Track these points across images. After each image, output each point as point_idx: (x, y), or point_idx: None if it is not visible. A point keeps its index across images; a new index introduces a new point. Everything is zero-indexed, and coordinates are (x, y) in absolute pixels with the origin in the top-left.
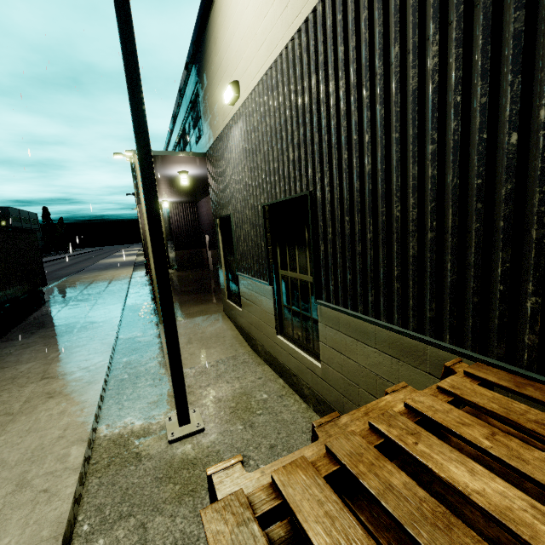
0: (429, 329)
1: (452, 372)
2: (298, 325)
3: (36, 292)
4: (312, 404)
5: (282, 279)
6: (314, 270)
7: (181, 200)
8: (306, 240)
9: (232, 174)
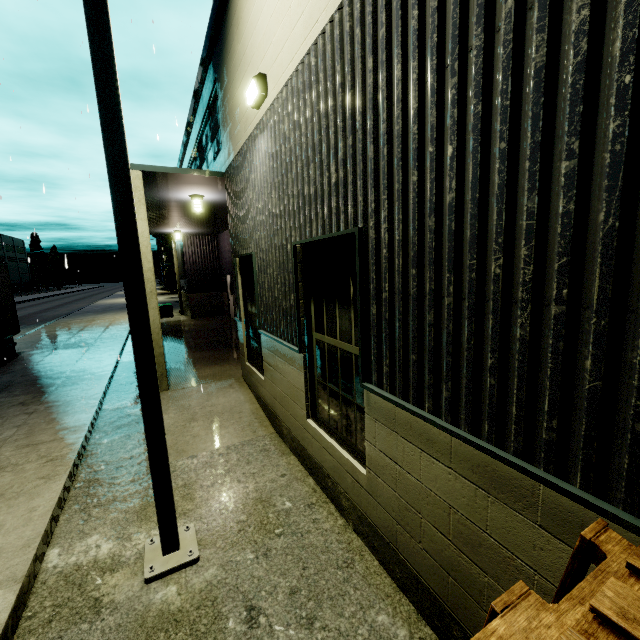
0: (545, 459)
1: (596, 550)
2: (336, 410)
3: (3, 342)
4: (353, 521)
5: (316, 345)
6: (361, 340)
7: (198, 231)
8: (351, 296)
9: (255, 201)
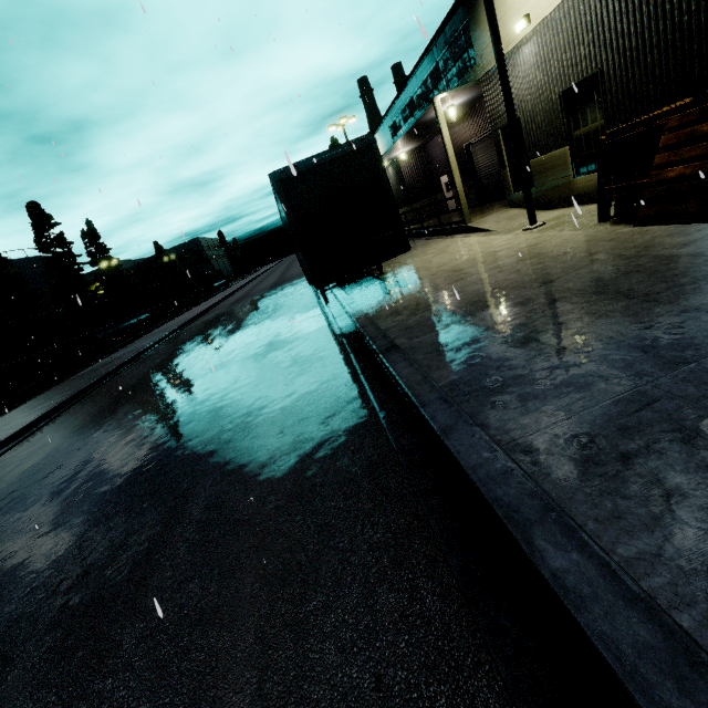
0: (666, 103)
1: None
2: (591, 161)
3: None
4: None
5: (575, 139)
6: (604, 113)
7: (414, 147)
8: (596, 101)
9: (520, 85)
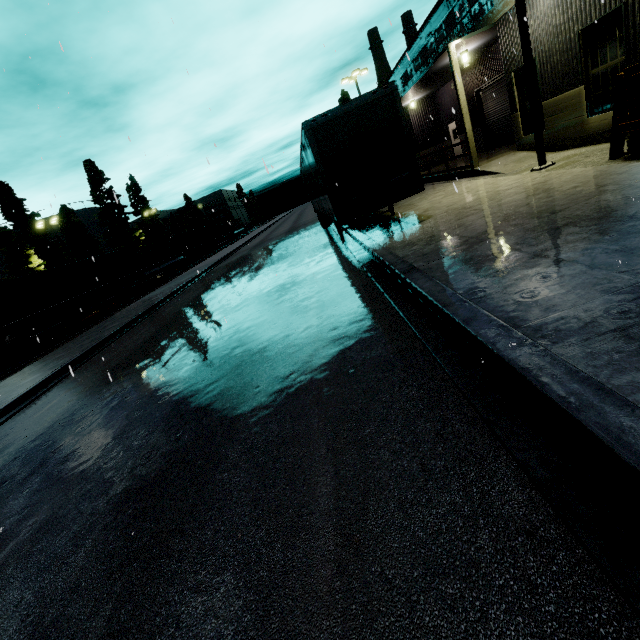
0: None
1: None
2: (607, 99)
3: None
4: None
5: (592, 77)
6: (625, 49)
7: (423, 96)
8: (617, 37)
9: (537, 25)
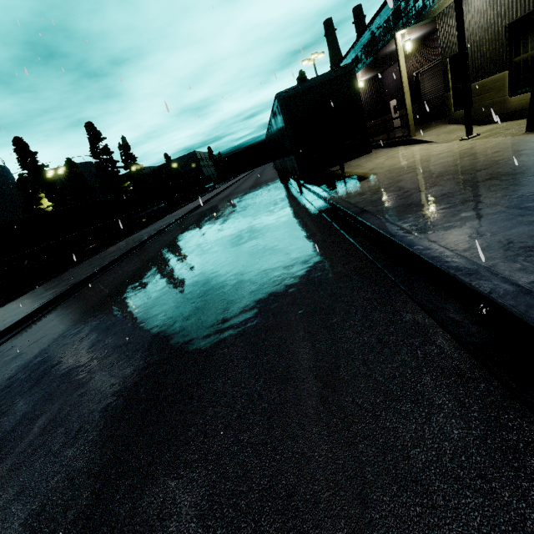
0: None
1: None
2: (526, 82)
3: None
4: None
5: (515, 64)
6: None
7: (370, 77)
8: None
9: (471, 20)
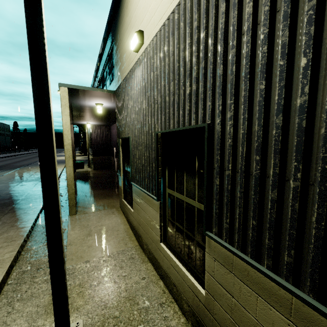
0: None
1: None
2: (181, 241)
3: None
4: (192, 322)
5: (168, 196)
6: (206, 202)
7: (99, 124)
8: (196, 168)
9: (132, 107)
